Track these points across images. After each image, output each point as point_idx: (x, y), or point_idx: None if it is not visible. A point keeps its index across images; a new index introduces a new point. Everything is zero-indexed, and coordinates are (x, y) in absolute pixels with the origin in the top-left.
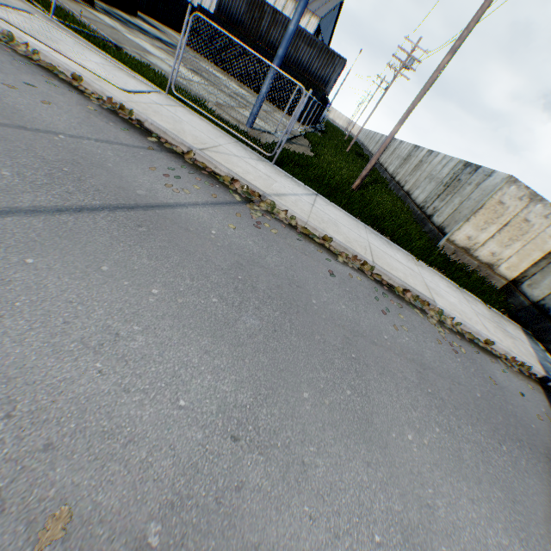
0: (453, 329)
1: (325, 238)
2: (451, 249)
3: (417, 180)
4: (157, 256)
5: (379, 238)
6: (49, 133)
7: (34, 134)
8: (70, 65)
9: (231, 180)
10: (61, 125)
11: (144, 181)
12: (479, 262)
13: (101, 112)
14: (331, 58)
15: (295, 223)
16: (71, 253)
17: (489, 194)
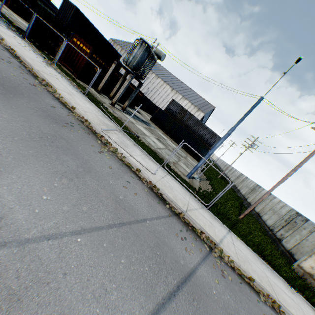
0: None
1: (250, 278)
2: (300, 271)
3: (263, 208)
4: None
5: (266, 266)
6: (144, 220)
7: (141, 225)
8: (135, 163)
9: (200, 232)
10: (144, 211)
11: (179, 249)
12: None
13: (149, 191)
14: (214, 135)
15: (233, 264)
16: None
17: None
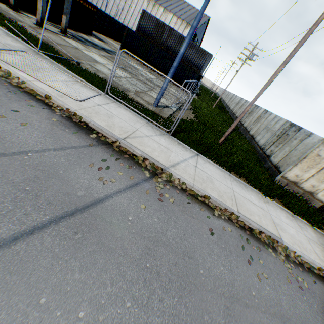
0: (295, 260)
1: (205, 197)
2: (284, 182)
3: (258, 129)
4: (87, 266)
5: (239, 183)
6: (21, 153)
7: (9, 159)
8: (44, 88)
9: (143, 159)
10: (31, 142)
11: (84, 180)
12: (304, 190)
13: (61, 121)
14: (203, 54)
15: (185, 186)
16: (17, 291)
17: (310, 149)
